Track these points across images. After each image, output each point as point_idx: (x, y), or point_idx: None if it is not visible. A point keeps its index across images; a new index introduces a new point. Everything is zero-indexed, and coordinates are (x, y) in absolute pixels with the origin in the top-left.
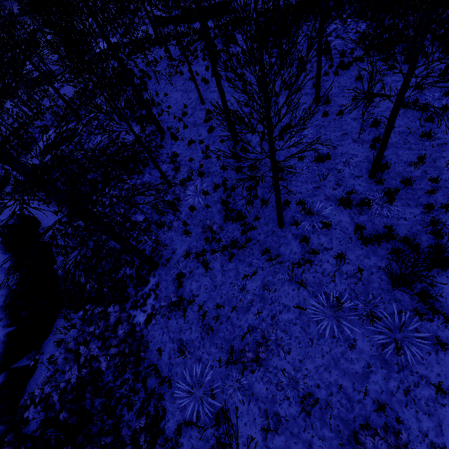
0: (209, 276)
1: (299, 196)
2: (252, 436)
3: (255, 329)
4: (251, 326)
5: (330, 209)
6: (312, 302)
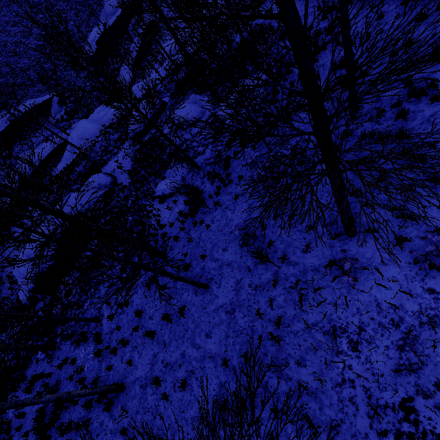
0: None
1: None
2: None
3: None
4: None
5: None
6: None
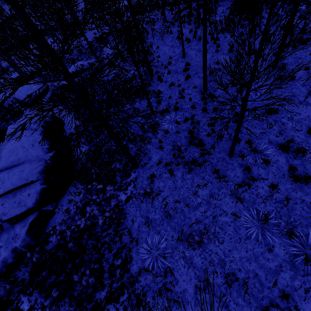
0: (172, 180)
1: (248, 136)
2: (187, 289)
3: (200, 222)
4: (197, 219)
5: (271, 150)
6: (245, 213)
